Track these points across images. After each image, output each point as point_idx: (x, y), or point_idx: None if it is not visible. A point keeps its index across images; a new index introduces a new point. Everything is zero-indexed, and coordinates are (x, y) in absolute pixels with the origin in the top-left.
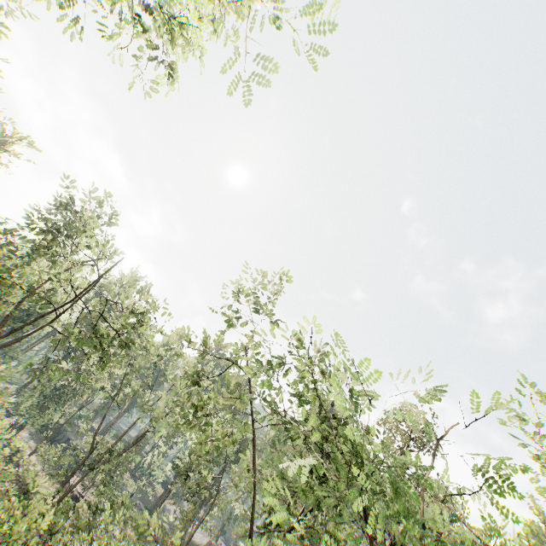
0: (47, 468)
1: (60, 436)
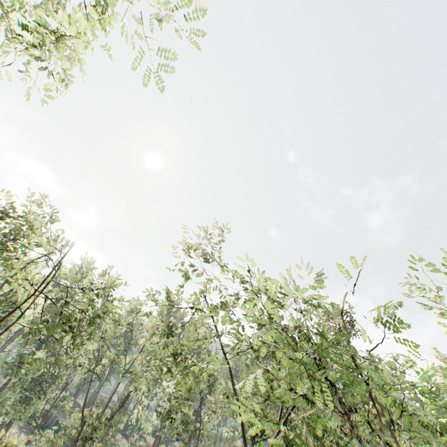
0: None
1: (49, 421)
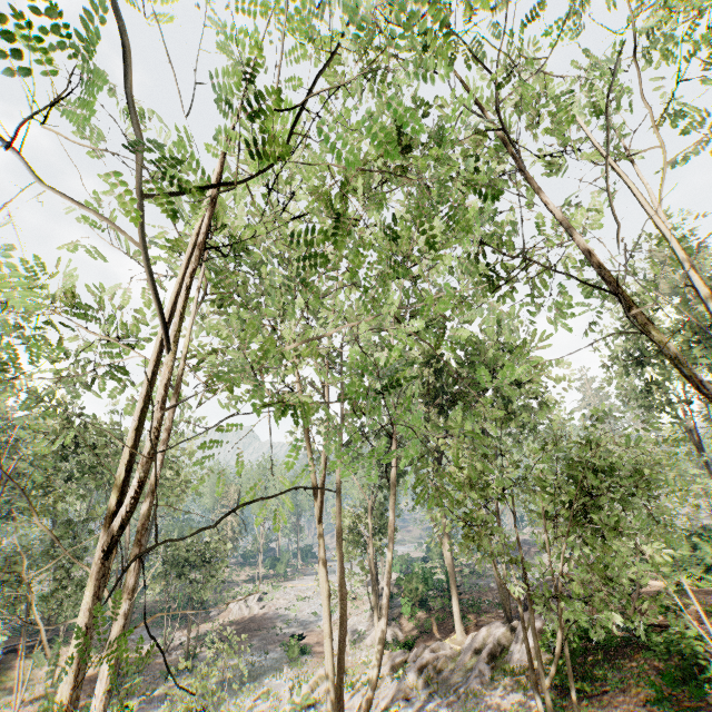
0: None
1: None
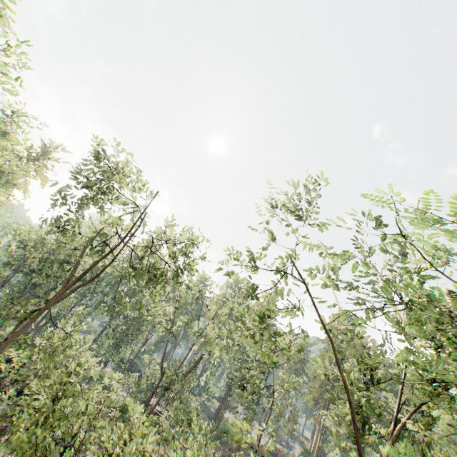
0: (131, 392)
1: (133, 368)
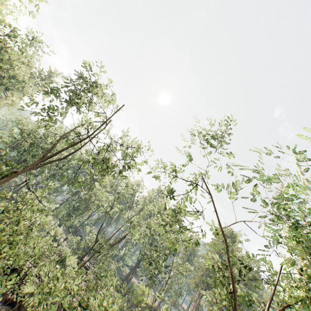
0: (72, 248)
1: (77, 233)
